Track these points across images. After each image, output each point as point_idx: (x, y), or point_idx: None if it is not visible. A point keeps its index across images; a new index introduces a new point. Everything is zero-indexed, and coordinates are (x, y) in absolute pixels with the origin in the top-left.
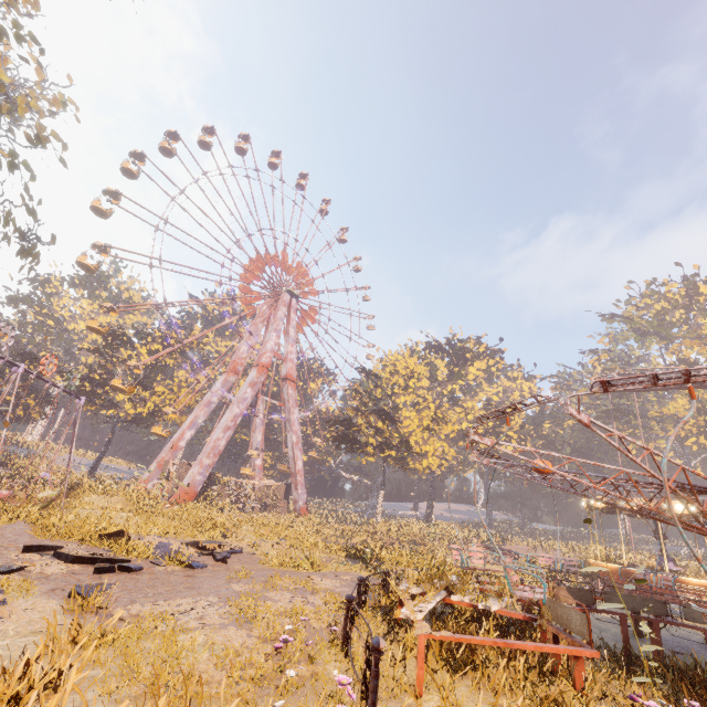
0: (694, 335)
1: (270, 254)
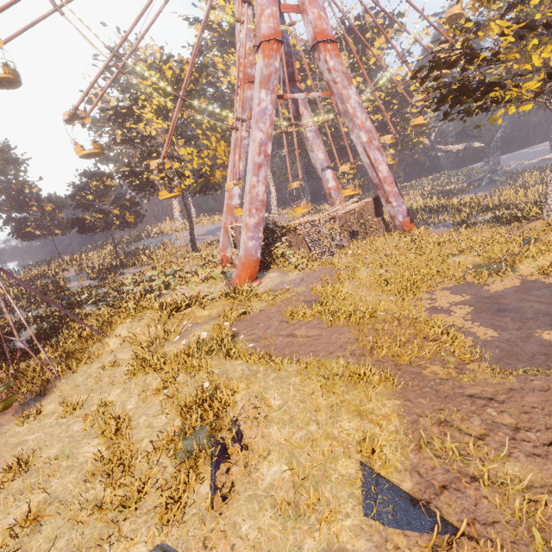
0: None
1: None
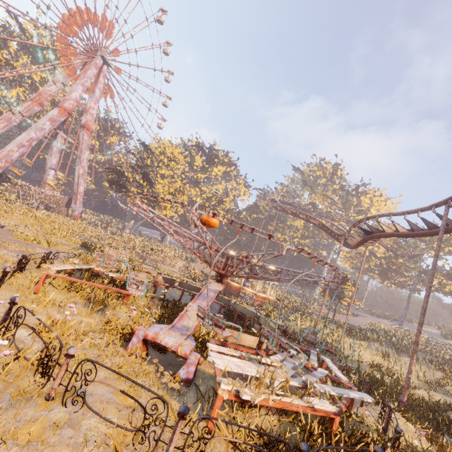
0: (322, 193)
1: (92, 14)
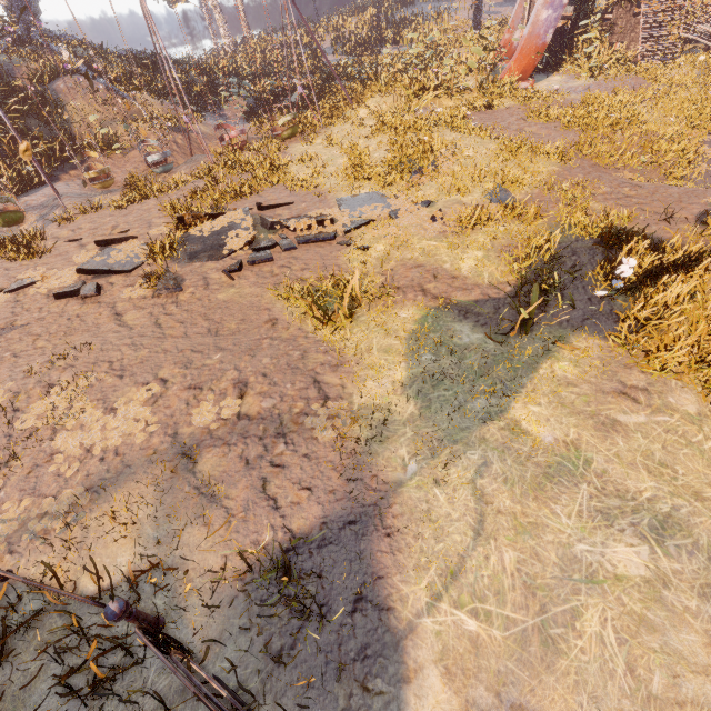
0: None
1: None
